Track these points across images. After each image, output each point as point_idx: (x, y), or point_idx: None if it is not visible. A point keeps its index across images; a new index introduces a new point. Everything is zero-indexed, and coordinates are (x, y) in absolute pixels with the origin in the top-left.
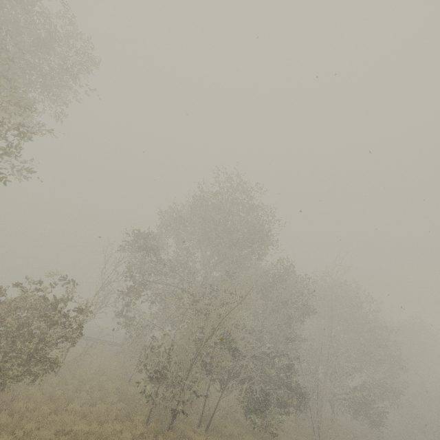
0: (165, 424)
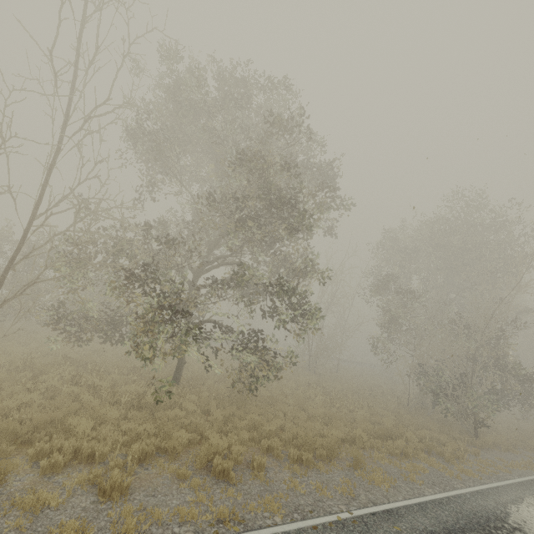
0: None
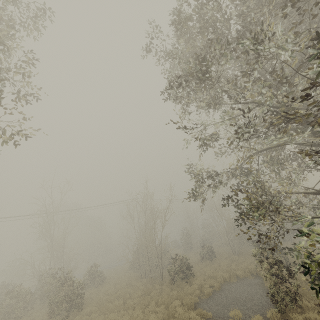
0: None
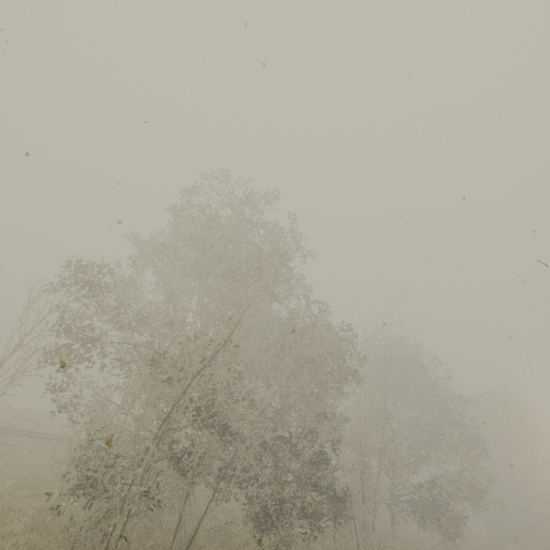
0: None
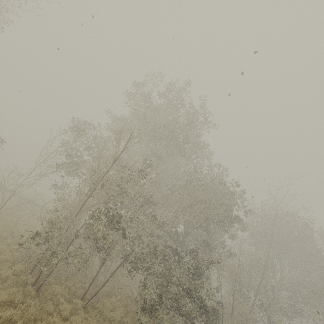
0: (39, 281)
